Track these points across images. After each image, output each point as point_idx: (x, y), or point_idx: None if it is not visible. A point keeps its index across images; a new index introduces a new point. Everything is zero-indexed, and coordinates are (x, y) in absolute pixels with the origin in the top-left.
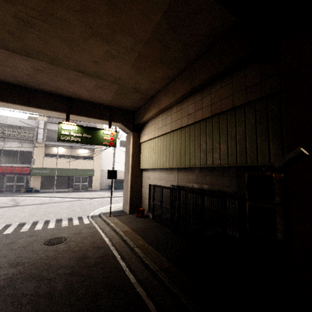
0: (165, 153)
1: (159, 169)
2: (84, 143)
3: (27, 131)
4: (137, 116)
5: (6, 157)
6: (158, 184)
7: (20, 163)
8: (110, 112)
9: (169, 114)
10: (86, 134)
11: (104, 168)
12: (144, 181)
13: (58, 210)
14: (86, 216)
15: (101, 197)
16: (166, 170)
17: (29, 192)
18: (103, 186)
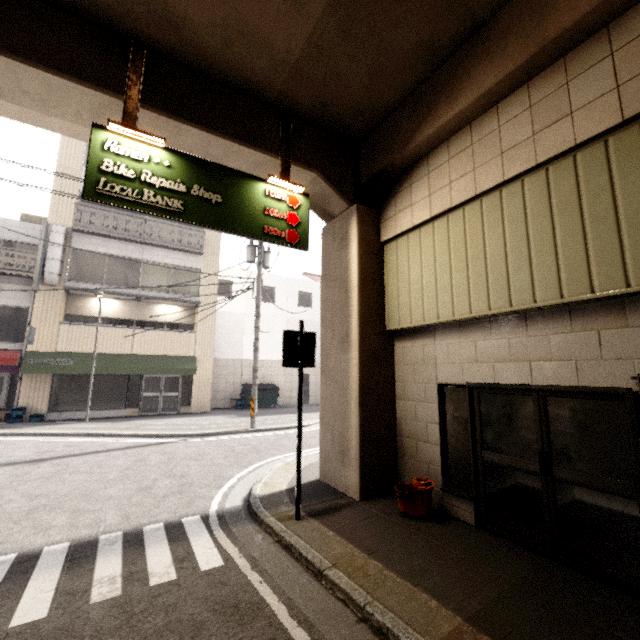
0: (571, 235)
1: (506, 318)
2: (196, 219)
3: (16, 253)
4: (376, 149)
5: None
6: (505, 378)
7: None
8: (286, 127)
9: (594, 59)
10: (203, 187)
11: (221, 354)
12: (407, 375)
13: (88, 487)
14: (198, 518)
15: (224, 432)
16: (575, 315)
17: (12, 422)
18: (219, 401)
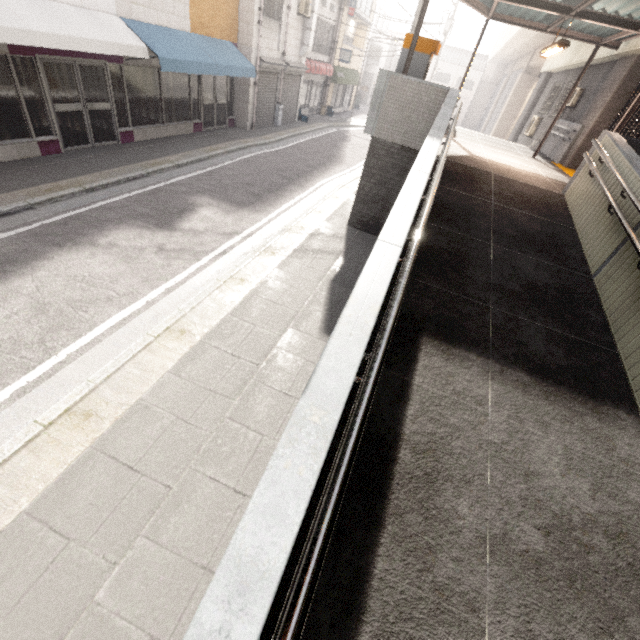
0: None
1: None
2: None
3: None
4: None
5: (317, 37)
6: None
7: (322, 53)
8: None
9: None
10: None
11: None
12: None
13: None
14: None
15: None
16: None
17: (331, 116)
18: None
